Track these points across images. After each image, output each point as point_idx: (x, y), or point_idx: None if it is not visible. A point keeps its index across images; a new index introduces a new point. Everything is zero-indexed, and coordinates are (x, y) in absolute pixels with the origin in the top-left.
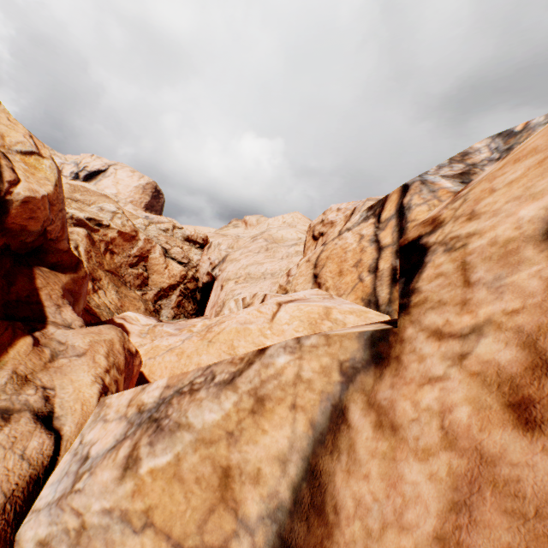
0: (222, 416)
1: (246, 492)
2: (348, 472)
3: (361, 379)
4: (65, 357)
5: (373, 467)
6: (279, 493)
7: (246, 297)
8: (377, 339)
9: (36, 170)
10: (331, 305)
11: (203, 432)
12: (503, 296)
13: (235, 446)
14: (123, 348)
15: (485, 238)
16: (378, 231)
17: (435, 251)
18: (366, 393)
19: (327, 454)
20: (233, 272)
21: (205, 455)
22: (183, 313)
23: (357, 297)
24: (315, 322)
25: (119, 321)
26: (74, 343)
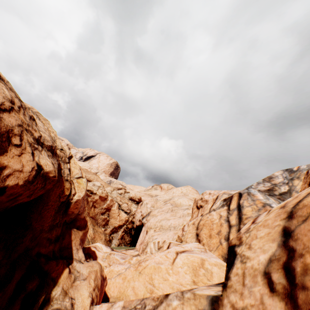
0: None
1: None
2: None
3: None
4: (79, 280)
5: None
6: None
7: (159, 241)
8: (214, 301)
9: (80, 184)
10: (205, 257)
11: None
12: (250, 296)
13: None
14: (101, 275)
15: (250, 263)
16: (229, 215)
17: (238, 258)
18: None
19: None
20: (153, 223)
21: None
22: (123, 242)
23: (219, 254)
24: (196, 268)
25: (93, 249)
26: (83, 272)
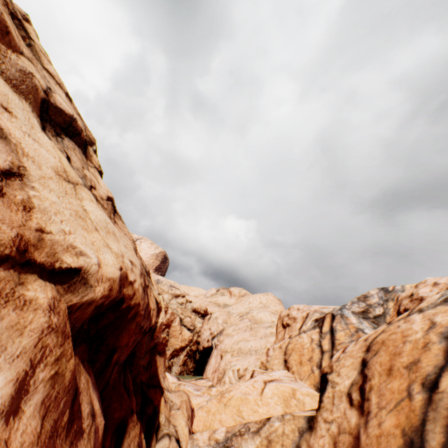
0: (255, 446)
1: None
2: None
3: (305, 435)
4: (173, 409)
5: None
6: None
7: (239, 369)
8: (310, 419)
9: None
10: (296, 387)
11: None
12: (337, 411)
13: None
14: (190, 406)
15: (338, 387)
16: (321, 339)
17: (329, 384)
18: (307, 441)
19: None
20: (229, 345)
21: None
22: (186, 370)
23: (311, 383)
24: (287, 399)
25: None
26: (175, 401)
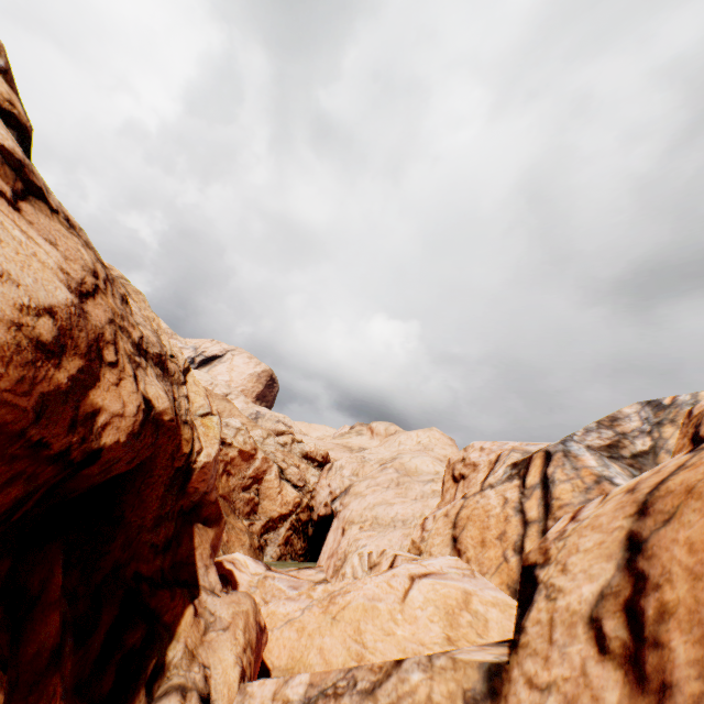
0: None
1: None
2: None
3: None
4: (214, 630)
5: None
6: None
7: (372, 552)
8: (493, 672)
9: (208, 429)
10: (472, 588)
11: None
12: (563, 662)
13: None
14: (255, 621)
15: (564, 600)
16: (523, 498)
17: (540, 591)
18: None
19: None
20: (357, 512)
21: None
22: (290, 553)
23: (502, 581)
24: (452, 611)
25: (228, 566)
26: (221, 614)
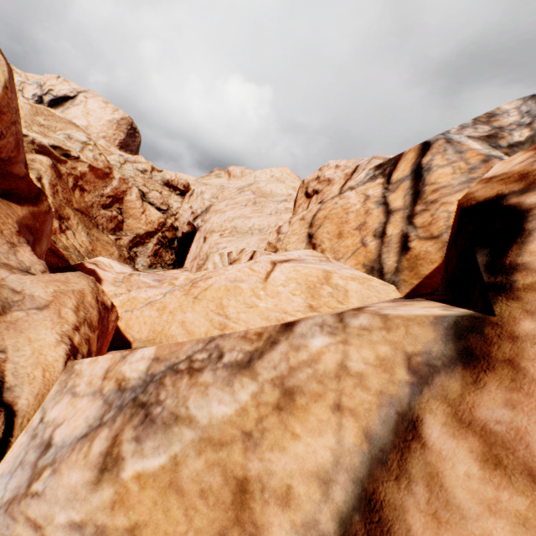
0: (235, 410)
1: (270, 516)
2: (437, 518)
3: (442, 383)
4: (21, 309)
5: (499, 533)
6: (319, 524)
7: (232, 252)
8: (464, 329)
9: None
10: (330, 269)
11: (210, 430)
12: None
13: (254, 452)
14: (96, 301)
15: None
16: (388, 193)
17: None
18: (449, 402)
19: (391, 479)
20: (218, 224)
21: (212, 461)
22: (160, 263)
23: (358, 263)
24: (314, 286)
25: (90, 266)
26: (33, 293)
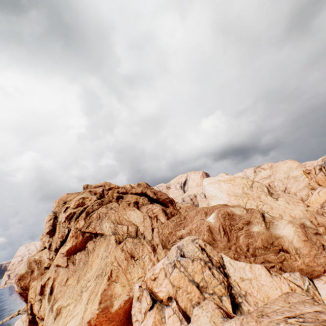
0: None
1: None
2: None
3: None
4: None
5: None
6: None
7: (305, 194)
8: None
9: None
10: None
11: None
12: None
13: None
14: None
15: None
16: (324, 174)
17: None
18: None
19: None
20: (294, 190)
21: None
22: None
23: None
24: None
25: None
26: None
